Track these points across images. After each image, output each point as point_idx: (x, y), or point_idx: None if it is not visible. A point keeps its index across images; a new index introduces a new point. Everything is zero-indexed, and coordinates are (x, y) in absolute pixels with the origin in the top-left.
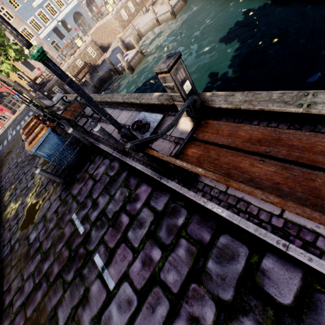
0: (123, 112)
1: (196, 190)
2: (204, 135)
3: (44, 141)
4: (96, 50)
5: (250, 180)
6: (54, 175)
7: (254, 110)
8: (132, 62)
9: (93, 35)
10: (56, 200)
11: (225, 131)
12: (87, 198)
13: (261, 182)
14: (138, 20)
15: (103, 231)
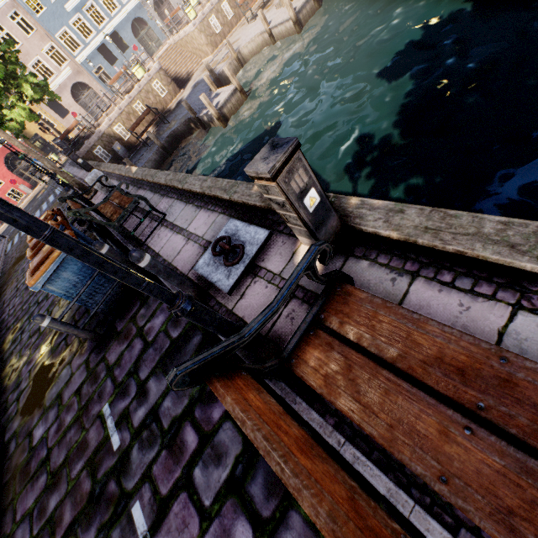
0: (201, 213)
1: (324, 410)
2: (341, 322)
3: (58, 268)
4: (166, 85)
5: (441, 477)
6: (75, 327)
7: (445, 251)
8: (225, 108)
9: (163, 59)
10: (81, 368)
11: (385, 324)
12: (129, 377)
13: (468, 492)
14: (239, 33)
15: (152, 455)
